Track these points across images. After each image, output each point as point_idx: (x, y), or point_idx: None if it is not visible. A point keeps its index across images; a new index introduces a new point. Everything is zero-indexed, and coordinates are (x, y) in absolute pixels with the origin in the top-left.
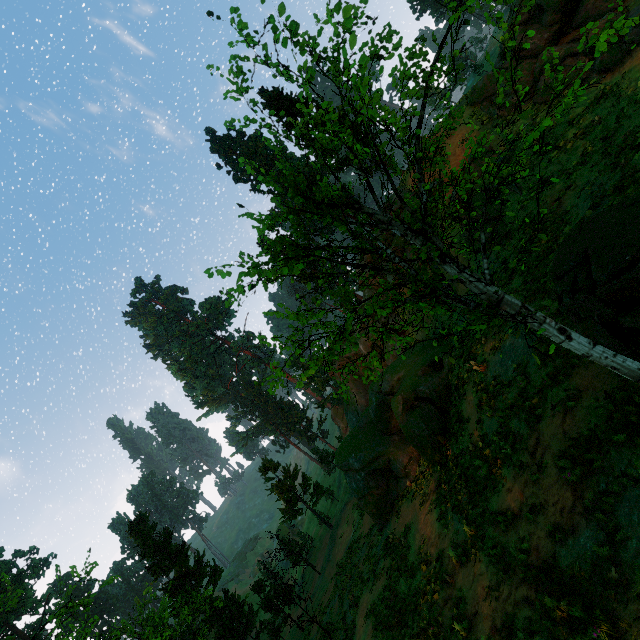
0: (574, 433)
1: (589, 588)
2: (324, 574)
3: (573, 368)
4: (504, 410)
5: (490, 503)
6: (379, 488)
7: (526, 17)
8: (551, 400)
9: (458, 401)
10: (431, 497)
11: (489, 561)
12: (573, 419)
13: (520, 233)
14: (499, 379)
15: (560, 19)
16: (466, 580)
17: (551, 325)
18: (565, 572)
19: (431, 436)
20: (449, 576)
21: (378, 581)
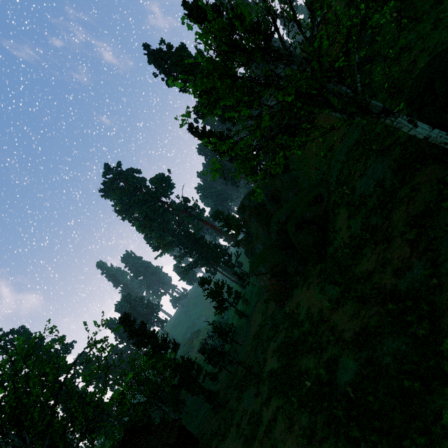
0: (414, 212)
1: (417, 294)
2: (244, 344)
3: (417, 171)
4: (366, 213)
5: (354, 272)
6: (279, 284)
7: None
8: (400, 197)
9: (333, 219)
10: (314, 282)
11: (353, 302)
12: (414, 203)
13: (383, 93)
14: (363, 195)
15: None
16: (337, 317)
17: (403, 118)
18: (402, 291)
19: (314, 244)
20: (326, 318)
21: (280, 335)
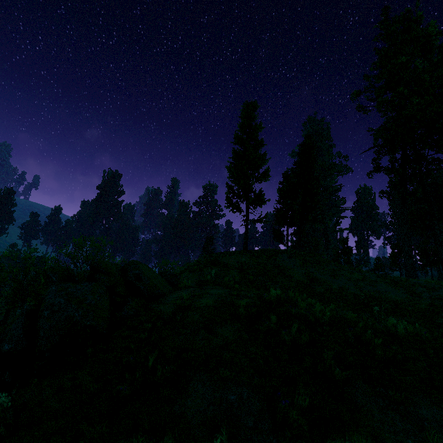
0: None
1: None
2: None
3: None
4: None
5: None
6: None
7: None
8: None
9: None
10: None
11: None
12: None
13: None
14: None
15: None
16: None
17: None
18: None
19: None
20: None
21: None
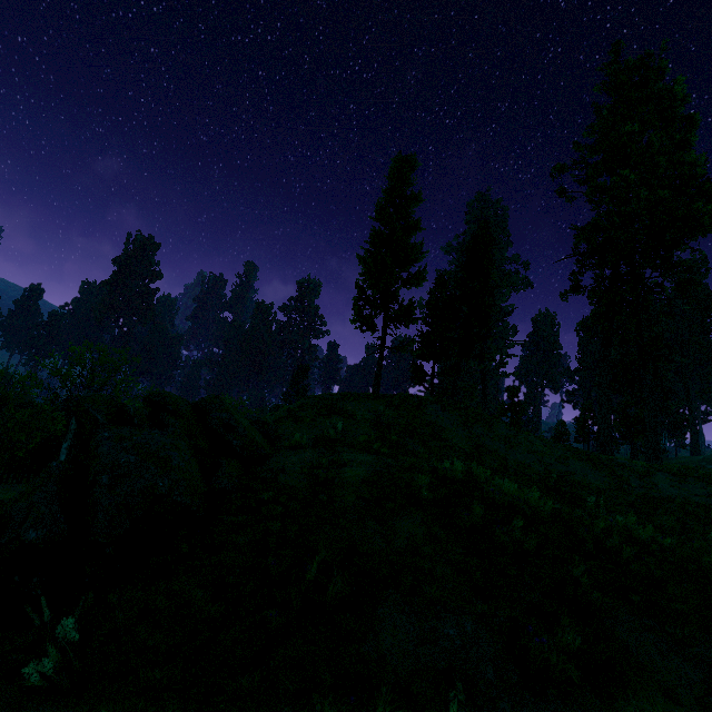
0: None
1: None
2: None
3: None
4: None
5: None
6: None
7: None
8: None
9: None
10: None
11: None
12: None
13: None
14: None
15: None
16: None
17: None
18: None
19: None
20: None
21: None
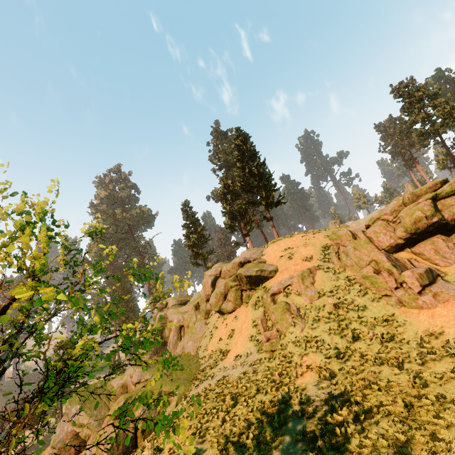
0: None
1: None
2: None
3: None
4: None
5: None
6: (69, 451)
7: (391, 218)
8: None
9: (139, 453)
10: None
11: None
12: None
13: (278, 361)
14: None
15: (407, 239)
16: None
17: None
18: None
19: None
20: None
21: None
